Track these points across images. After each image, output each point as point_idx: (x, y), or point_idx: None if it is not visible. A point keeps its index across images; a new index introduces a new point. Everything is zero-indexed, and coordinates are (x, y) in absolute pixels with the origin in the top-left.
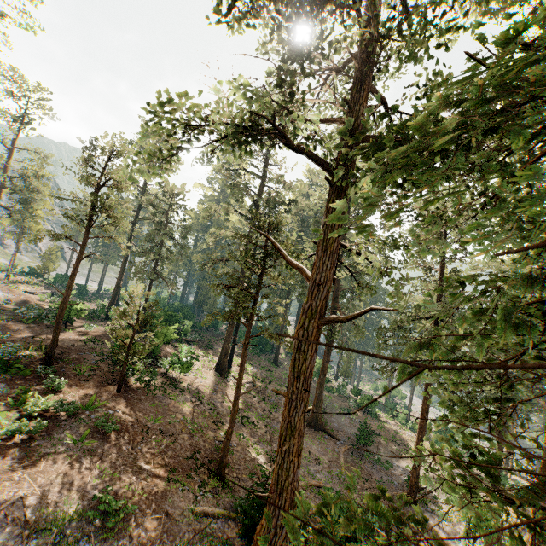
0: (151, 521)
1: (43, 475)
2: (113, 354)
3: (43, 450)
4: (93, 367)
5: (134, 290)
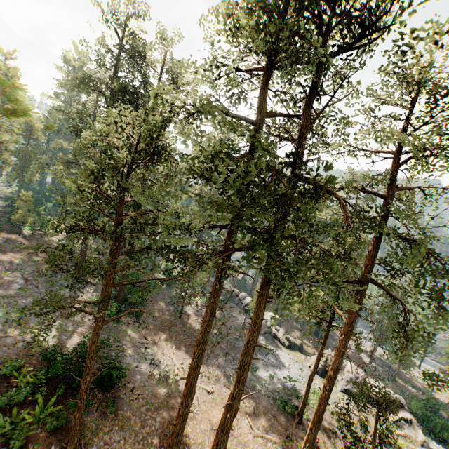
0: (47, 265)
1: (7, 255)
2: (15, 221)
3: (2, 250)
4: (1, 227)
5: (21, 194)
